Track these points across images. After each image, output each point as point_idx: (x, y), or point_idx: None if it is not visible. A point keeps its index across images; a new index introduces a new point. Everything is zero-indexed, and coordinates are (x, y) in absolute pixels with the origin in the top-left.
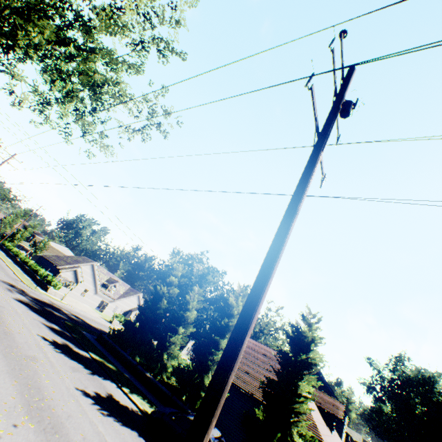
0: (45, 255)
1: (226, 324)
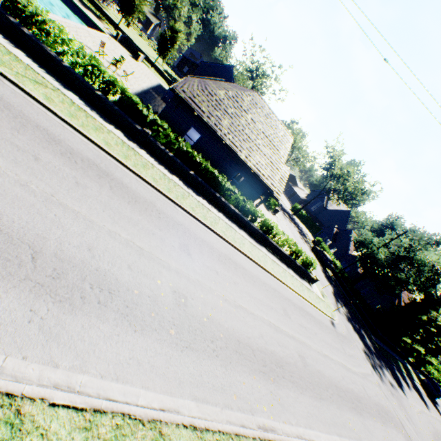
0: (194, 104)
1: None
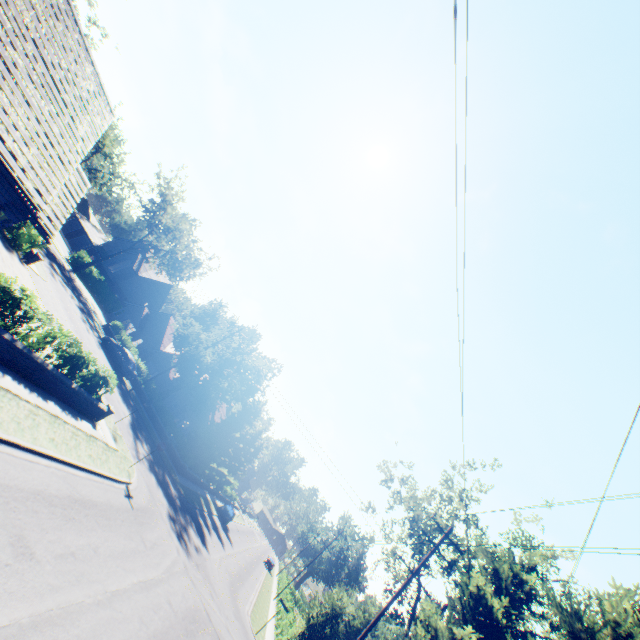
0: None
1: (250, 449)
